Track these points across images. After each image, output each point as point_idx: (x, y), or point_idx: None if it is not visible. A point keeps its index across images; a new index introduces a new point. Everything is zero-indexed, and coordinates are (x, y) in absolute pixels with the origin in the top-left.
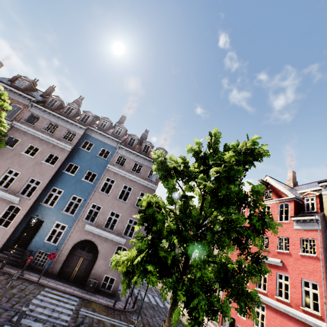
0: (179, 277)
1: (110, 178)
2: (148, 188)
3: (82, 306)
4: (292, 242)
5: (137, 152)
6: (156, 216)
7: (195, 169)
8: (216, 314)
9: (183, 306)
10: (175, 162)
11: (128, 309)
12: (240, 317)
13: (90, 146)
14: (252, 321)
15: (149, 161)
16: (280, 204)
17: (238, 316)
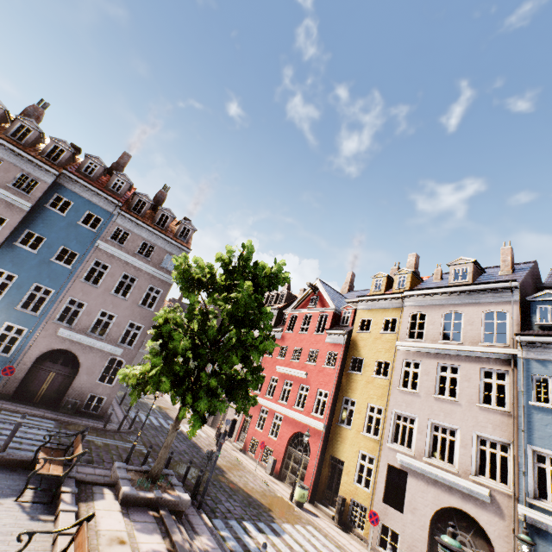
0: (190, 387)
1: (100, 261)
2: (162, 281)
3: (62, 428)
4: (320, 355)
5: (149, 226)
6: (173, 334)
7: (223, 282)
8: (215, 410)
9: (190, 407)
10: (201, 268)
11: (124, 430)
12: (258, 430)
13: (60, 199)
14: (268, 431)
15: (167, 241)
16: (322, 314)
17: (257, 429)
